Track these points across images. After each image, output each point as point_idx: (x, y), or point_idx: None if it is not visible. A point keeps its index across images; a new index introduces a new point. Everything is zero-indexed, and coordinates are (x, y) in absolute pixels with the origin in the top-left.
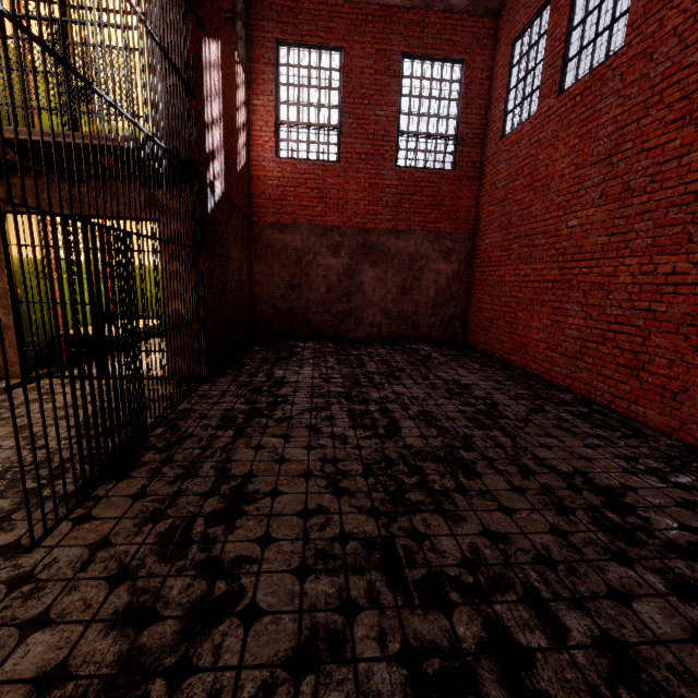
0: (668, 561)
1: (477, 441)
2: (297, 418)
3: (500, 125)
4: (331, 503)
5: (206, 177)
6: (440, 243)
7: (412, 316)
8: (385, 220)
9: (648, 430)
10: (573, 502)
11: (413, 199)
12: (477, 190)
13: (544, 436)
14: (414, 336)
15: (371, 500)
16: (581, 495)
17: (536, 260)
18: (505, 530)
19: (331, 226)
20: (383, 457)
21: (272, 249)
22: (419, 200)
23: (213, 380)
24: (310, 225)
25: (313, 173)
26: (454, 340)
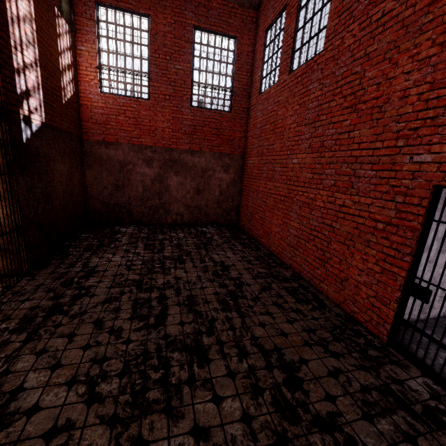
0: (310, 436)
1: (218, 324)
2: (89, 312)
3: (258, 86)
4: (79, 415)
5: (18, 113)
6: (222, 160)
7: (204, 208)
8: (184, 143)
9: (328, 301)
10: (265, 382)
11: (203, 129)
12: (245, 126)
13: (264, 314)
14: (206, 221)
15: (116, 405)
16: (272, 374)
17: (275, 180)
18: (210, 424)
19: (145, 145)
20: (143, 351)
21: (100, 160)
22: (207, 130)
23: (34, 273)
24: (129, 144)
25: (130, 106)
26: (232, 224)
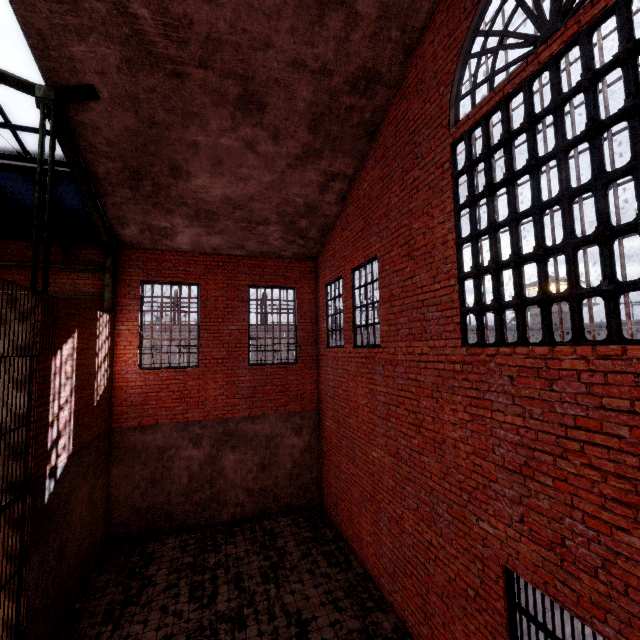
0: None
1: None
2: None
3: (325, 337)
4: None
5: (45, 472)
6: (291, 421)
7: (273, 489)
8: (242, 409)
9: None
10: None
11: (265, 389)
12: (316, 376)
13: None
14: (277, 508)
15: None
16: None
17: (357, 466)
18: None
19: (192, 421)
20: None
21: (132, 450)
22: (270, 389)
23: None
24: (172, 422)
25: (175, 379)
26: (313, 504)
